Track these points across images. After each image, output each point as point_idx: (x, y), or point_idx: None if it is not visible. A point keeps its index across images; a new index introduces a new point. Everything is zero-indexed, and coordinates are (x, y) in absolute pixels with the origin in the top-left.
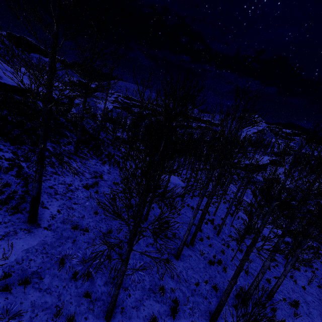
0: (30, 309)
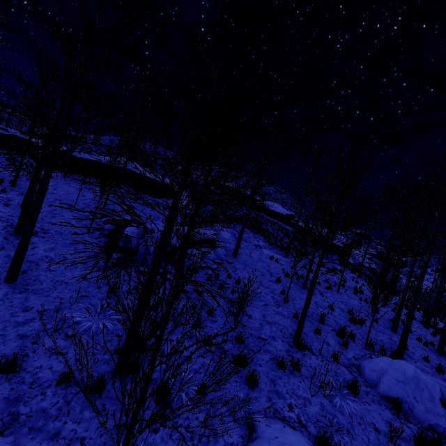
0: (275, 266)
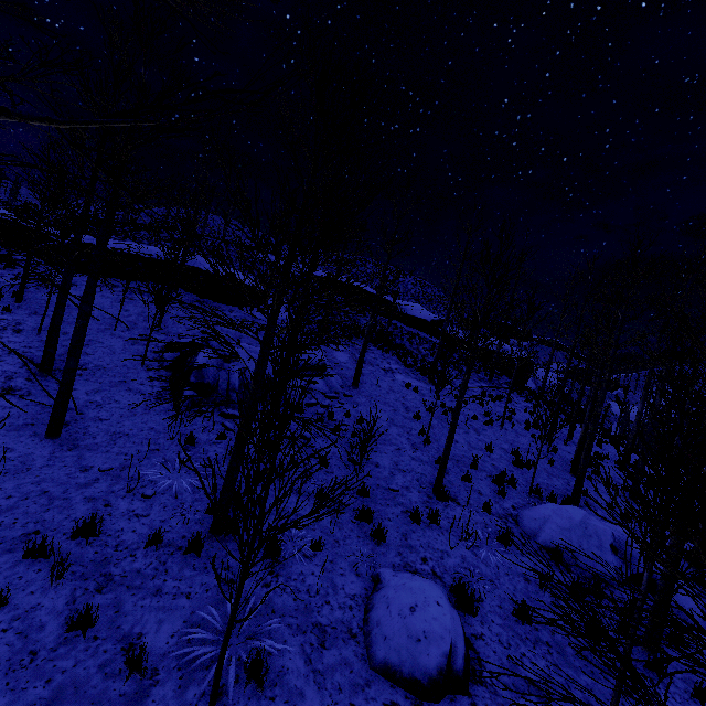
0: (414, 398)
